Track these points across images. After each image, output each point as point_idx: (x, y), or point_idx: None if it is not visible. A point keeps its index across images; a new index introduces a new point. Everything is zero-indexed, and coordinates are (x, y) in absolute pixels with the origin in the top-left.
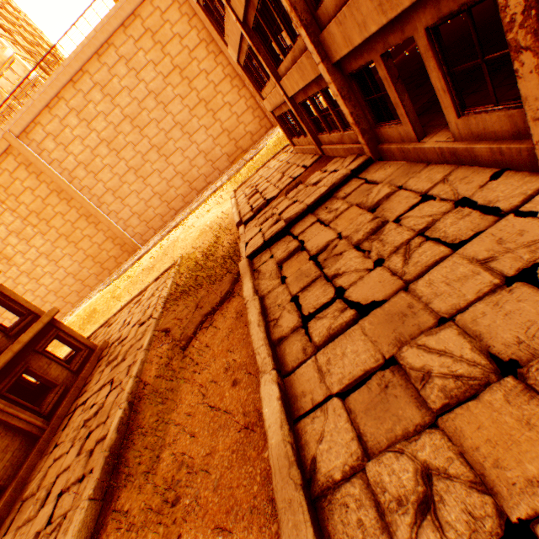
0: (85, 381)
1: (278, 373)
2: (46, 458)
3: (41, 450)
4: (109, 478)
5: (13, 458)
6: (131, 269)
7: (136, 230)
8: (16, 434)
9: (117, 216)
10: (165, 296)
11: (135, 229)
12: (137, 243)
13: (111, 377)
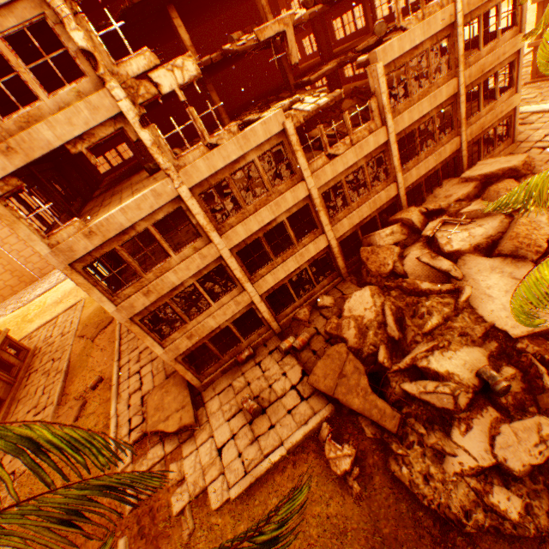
0: (30, 364)
1: (120, 339)
2: (23, 389)
3: (18, 389)
4: (67, 378)
5: (6, 391)
6: (39, 301)
7: (36, 265)
8: (5, 383)
9: (19, 254)
10: (78, 322)
11: (35, 264)
12: (36, 276)
13: (52, 358)
